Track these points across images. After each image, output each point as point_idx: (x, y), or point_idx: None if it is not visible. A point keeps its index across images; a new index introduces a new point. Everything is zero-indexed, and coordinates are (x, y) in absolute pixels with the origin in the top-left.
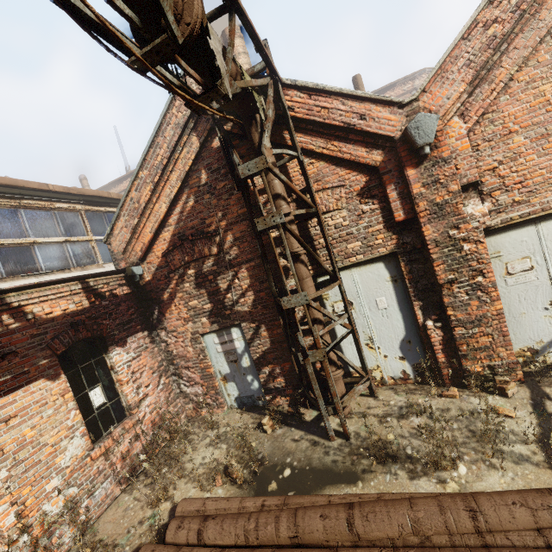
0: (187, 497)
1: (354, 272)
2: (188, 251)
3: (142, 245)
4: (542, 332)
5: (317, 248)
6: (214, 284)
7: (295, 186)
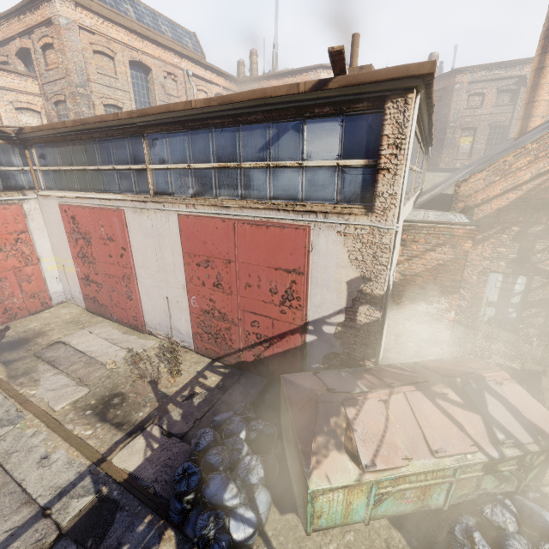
0: (501, 361)
1: None
2: (527, 214)
3: (486, 196)
4: None
5: None
6: (531, 243)
7: None
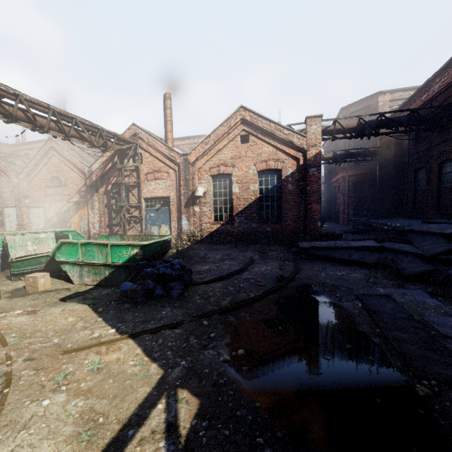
0: None
1: (10, 208)
2: None
3: None
4: None
5: (4, 200)
6: None
7: (2, 184)
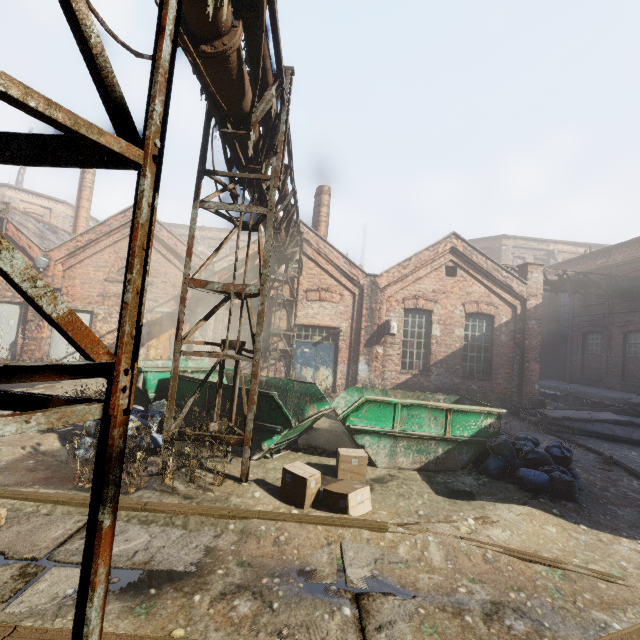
0: None
1: (7, 305)
2: None
3: None
4: (62, 353)
5: None
6: None
7: None
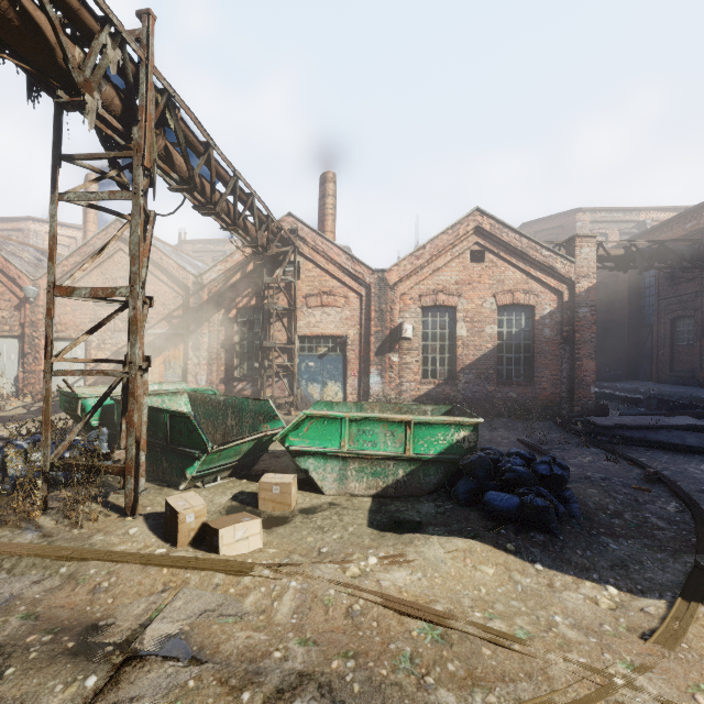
0: None
1: (6, 340)
2: None
3: None
4: (62, 385)
5: None
6: None
7: None
